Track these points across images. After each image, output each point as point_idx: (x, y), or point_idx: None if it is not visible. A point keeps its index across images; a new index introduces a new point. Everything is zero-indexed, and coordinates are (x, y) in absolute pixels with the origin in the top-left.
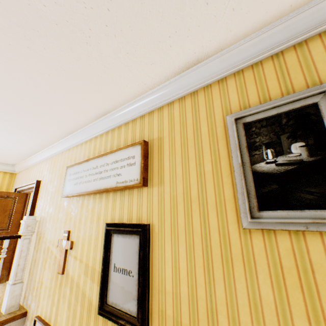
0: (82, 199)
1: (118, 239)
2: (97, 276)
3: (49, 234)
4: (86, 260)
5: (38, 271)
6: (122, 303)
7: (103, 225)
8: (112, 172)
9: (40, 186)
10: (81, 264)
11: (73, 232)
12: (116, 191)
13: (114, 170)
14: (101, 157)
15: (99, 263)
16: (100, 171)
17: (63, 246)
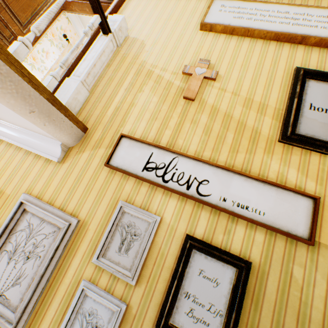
0: (237, 39)
1: (318, 85)
2: (271, 112)
3: (152, 58)
4: (247, 95)
5: (121, 91)
6: (325, 136)
7: (284, 70)
8: (319, 24)
9: (123, 4)
10: (235, 97)
11: (215, 65)
12: (312, 46)
13: (323, 23)
14: (296, 6)
15: (276, 100)
16: (293, 18)
17: (197, 73)
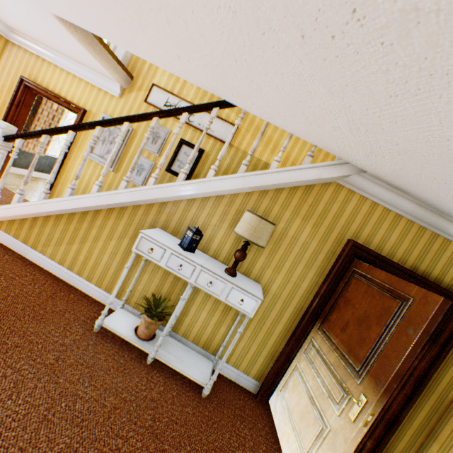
0: None
1: None
2: None
3: None
4: None
5: None
6: None
7: None
8: None
9: None
10: None
11: None
12: None
13: None
14: None
15: None
16: None
17: None
